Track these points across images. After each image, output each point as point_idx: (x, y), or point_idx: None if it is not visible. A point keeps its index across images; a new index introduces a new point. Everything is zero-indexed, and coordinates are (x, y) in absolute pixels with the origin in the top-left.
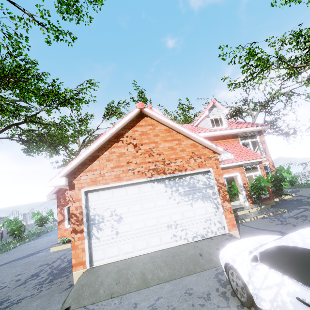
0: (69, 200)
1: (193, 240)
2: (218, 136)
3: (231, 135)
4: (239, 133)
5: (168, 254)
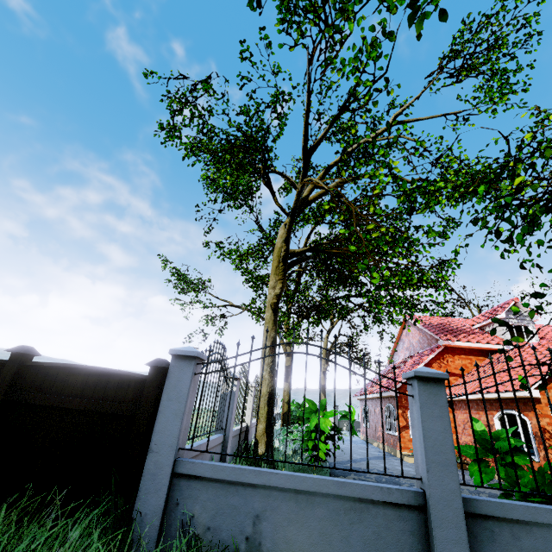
0: None
1: None
2: None
3: None
4: None
5: None
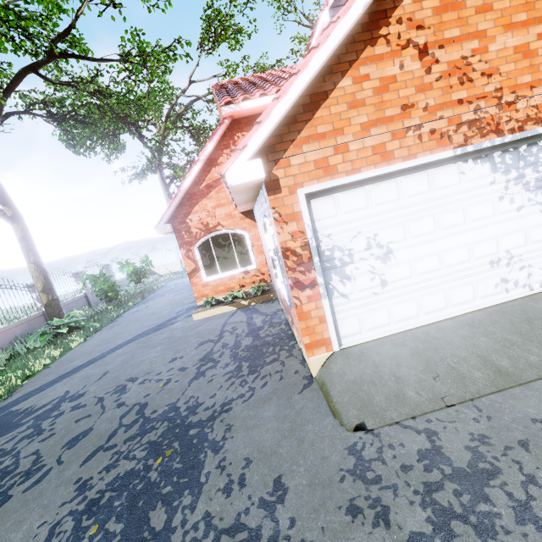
0: (197, 233)
1: None
2: None
3: None
4: None
5: (508, 316)
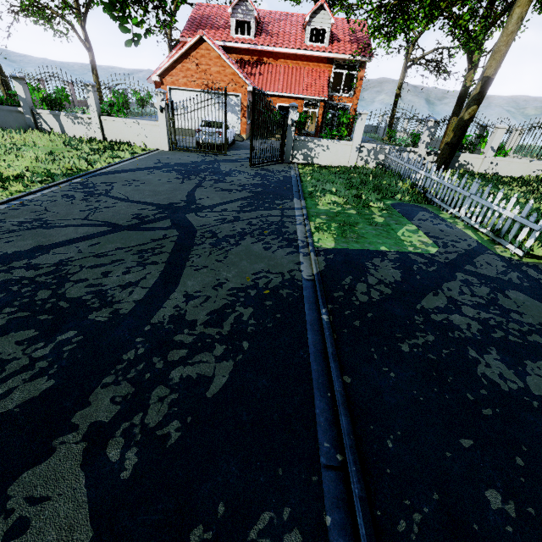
0: None
1: None
2: (311, 56)
3: (327, 59)
4: (336, 59)
5: None
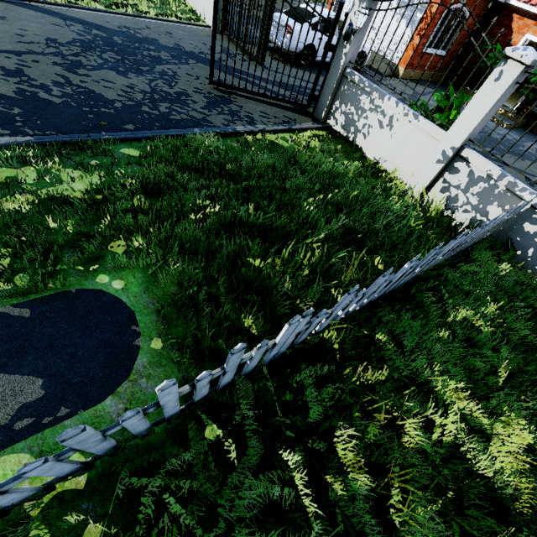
0: None
1: (378, 52)
2: None
3: None
4: None
5: None
